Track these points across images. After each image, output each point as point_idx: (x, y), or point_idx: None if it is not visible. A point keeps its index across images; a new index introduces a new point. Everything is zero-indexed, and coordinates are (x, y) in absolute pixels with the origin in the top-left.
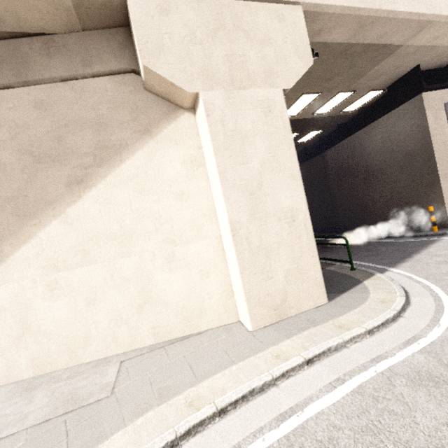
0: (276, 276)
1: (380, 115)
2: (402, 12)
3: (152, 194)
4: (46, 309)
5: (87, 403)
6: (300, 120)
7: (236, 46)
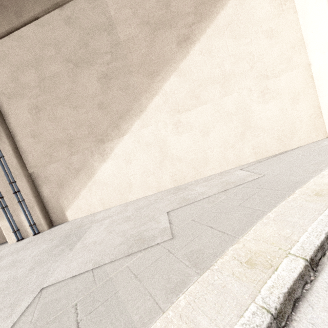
0: None
1: None
2: None
3: (245, 37)
4: (175, 141)
5: (248, 181)
6: None
7: None
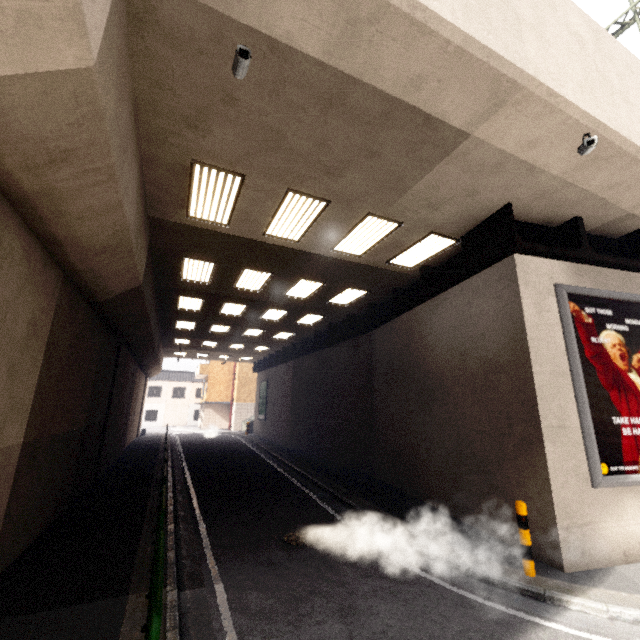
0: None
1: (449, 282)
2: (447, 24)
3: None
4: None
5: None
6: (315, 257)
7: None
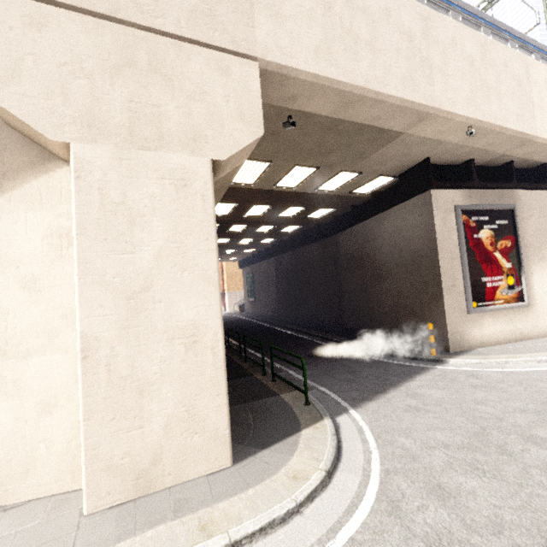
0: (150, 424)
1: (391, 204)
2: (393, 97)
3: None
4: None
5: None
6: (303, 194)
7: (149, 93)
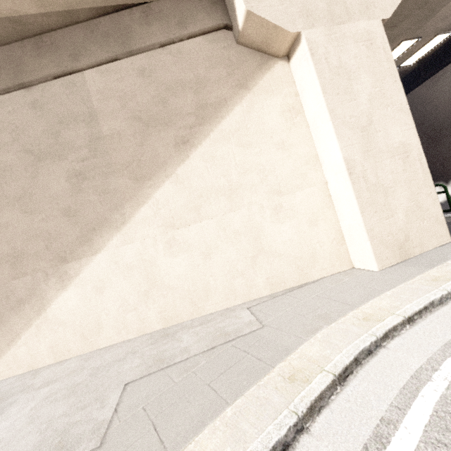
0: (396, 214)
1: (448, 61)
2: None
3: (254, 146)
4: (168, 264)
5: (243, 334)
6: None
7: None
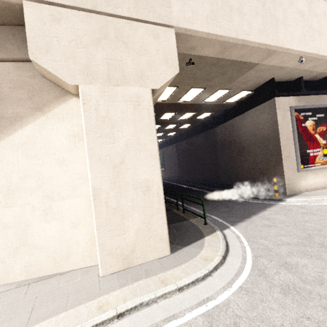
0: (128, 232)
1: (249, 108)
2: (253, 42)
3: (38, 158)
4: None
5: None
6: (195, 104)
7: (116, 53)
